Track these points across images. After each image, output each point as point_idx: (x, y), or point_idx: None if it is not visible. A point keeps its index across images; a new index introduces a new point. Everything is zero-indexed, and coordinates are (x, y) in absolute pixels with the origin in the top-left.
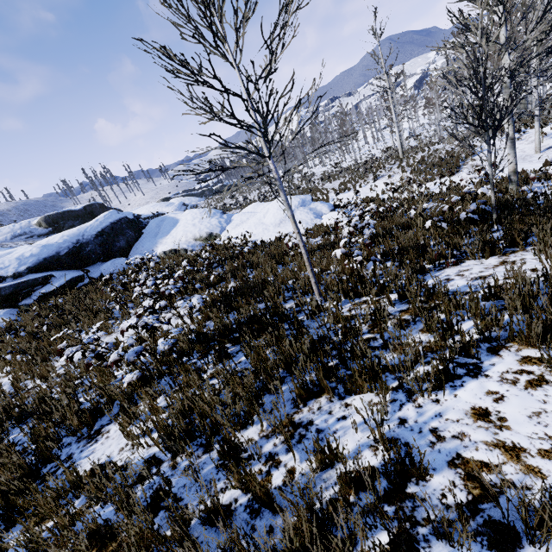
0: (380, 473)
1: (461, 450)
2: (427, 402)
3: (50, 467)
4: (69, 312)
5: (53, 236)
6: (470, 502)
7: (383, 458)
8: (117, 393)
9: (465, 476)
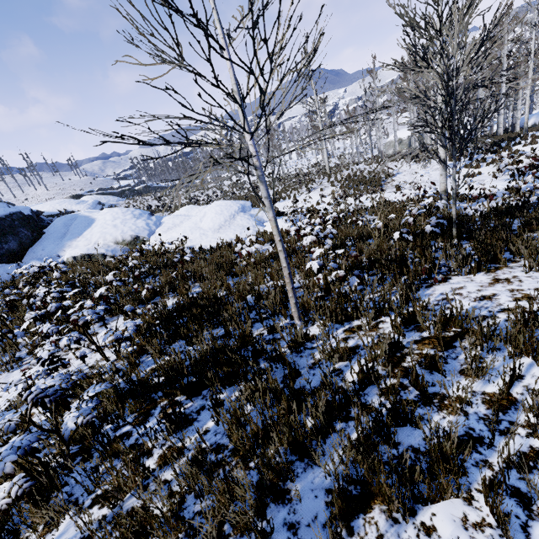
0: None
1: None
2: None
3: None
4: None
5: None
6: None
7: None
8: None
9: None
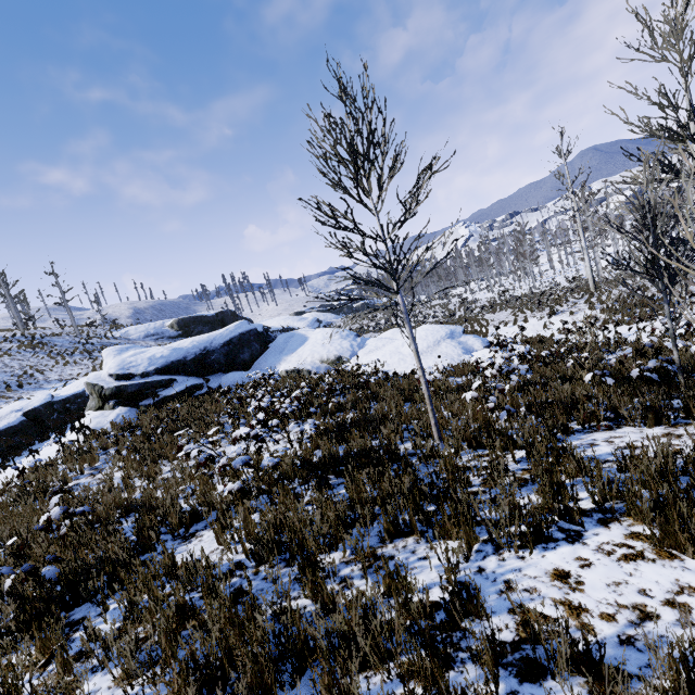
0: (439, 602)
1: (527, 601)
2: (512, 557)
3: (147, 556)
4: (183, 419)
5: (184, 340)
6: (515, 641)
7: (449, 596)
8: (217, 501)
9: (520, 622)
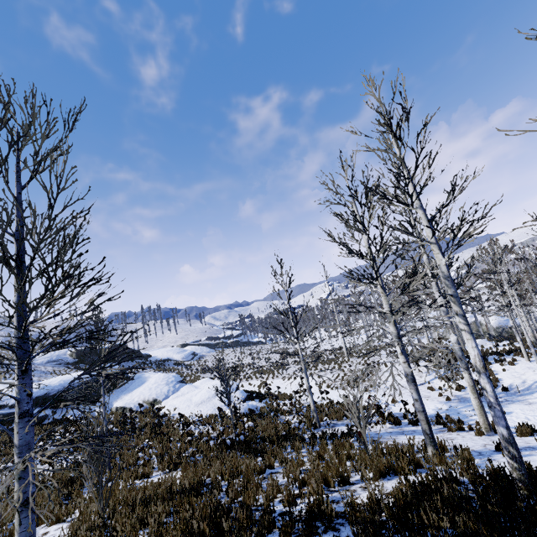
0: None
1: None
2: (45, 528)
3: None
4: None
5: (56, 379)
6: None
7: None
8: None
9: None
